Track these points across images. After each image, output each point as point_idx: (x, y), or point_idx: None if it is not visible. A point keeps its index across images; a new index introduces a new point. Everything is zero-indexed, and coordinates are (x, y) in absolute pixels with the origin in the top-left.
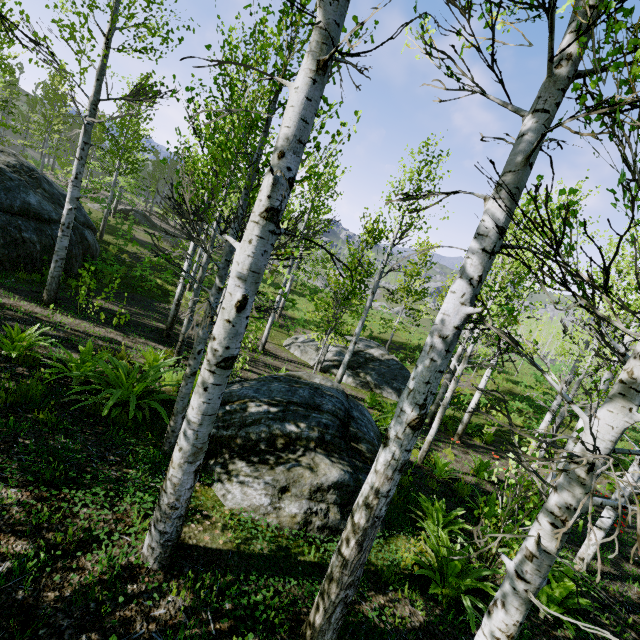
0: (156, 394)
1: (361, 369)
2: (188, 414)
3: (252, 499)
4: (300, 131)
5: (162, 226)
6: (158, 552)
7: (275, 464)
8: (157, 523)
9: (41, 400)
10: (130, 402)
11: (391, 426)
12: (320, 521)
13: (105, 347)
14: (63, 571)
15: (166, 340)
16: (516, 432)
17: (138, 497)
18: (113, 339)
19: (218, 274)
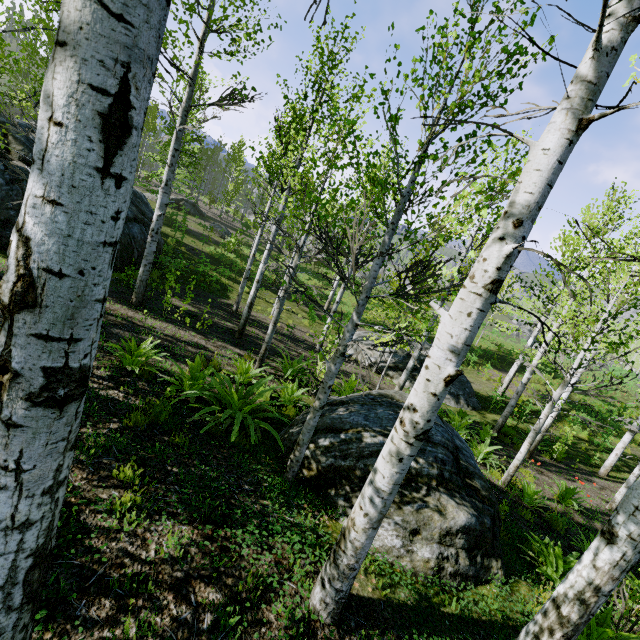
0: (259, 411)
1: (417, 372)
2: (376, 481)
3: (384, 539)
4: (543, 197)
5: (208, 215)
6: (332, 608)
7: (401, 503)
8: (333, 581)
9: (171, 421)
10: (249, 426)
11: (618, 522)
12: (452, 567)
13: (200, 356)
14: (254, 625)
15: (239, 342)
16: (583, 447)
17: (286, 536)
18: (199, 344)
19: (356, 310)
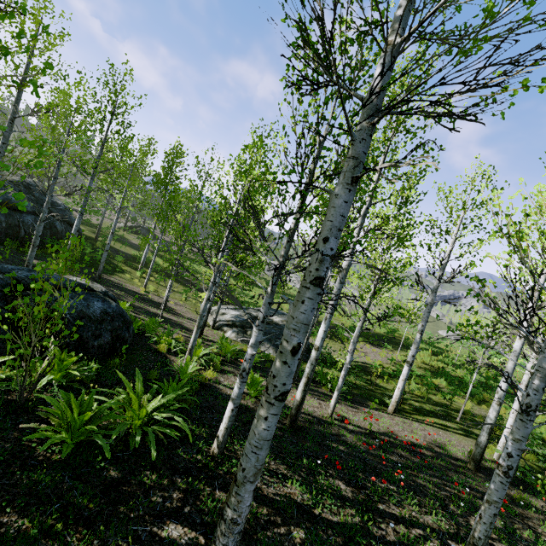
0: None
1: (251, 328)
2: None
3: None
4: None
5: (165, 239)
6: None
7: None
8: None
9: None
10: None
11: None
12: None
13: None
14: None
15: None
16: None
17: None
18: None
19: None
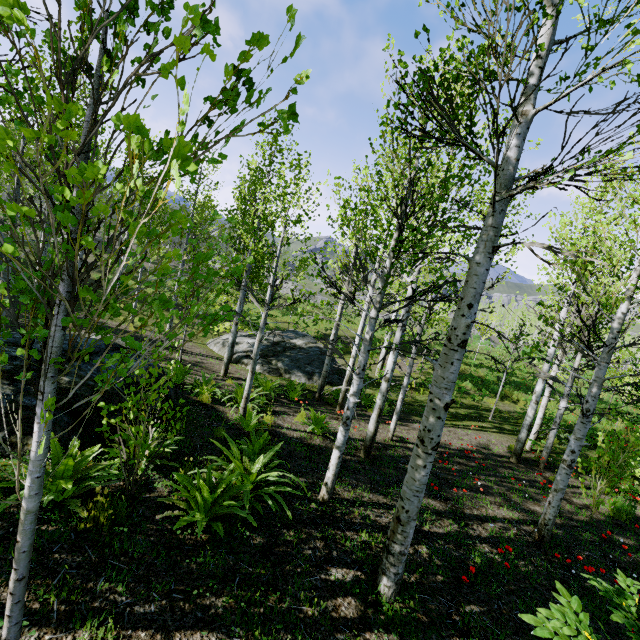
0: None
1: (275, 357)
2: None
3: None
4: None
5: None
6: None
7: None
8: None
9: None
10: None
11: None
12: None
13: None
14: None
15: None
16: None
17: None
18: None
19: None
